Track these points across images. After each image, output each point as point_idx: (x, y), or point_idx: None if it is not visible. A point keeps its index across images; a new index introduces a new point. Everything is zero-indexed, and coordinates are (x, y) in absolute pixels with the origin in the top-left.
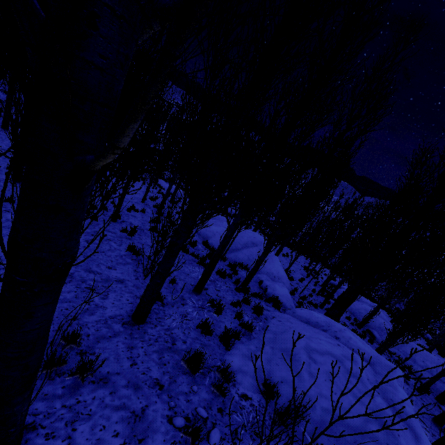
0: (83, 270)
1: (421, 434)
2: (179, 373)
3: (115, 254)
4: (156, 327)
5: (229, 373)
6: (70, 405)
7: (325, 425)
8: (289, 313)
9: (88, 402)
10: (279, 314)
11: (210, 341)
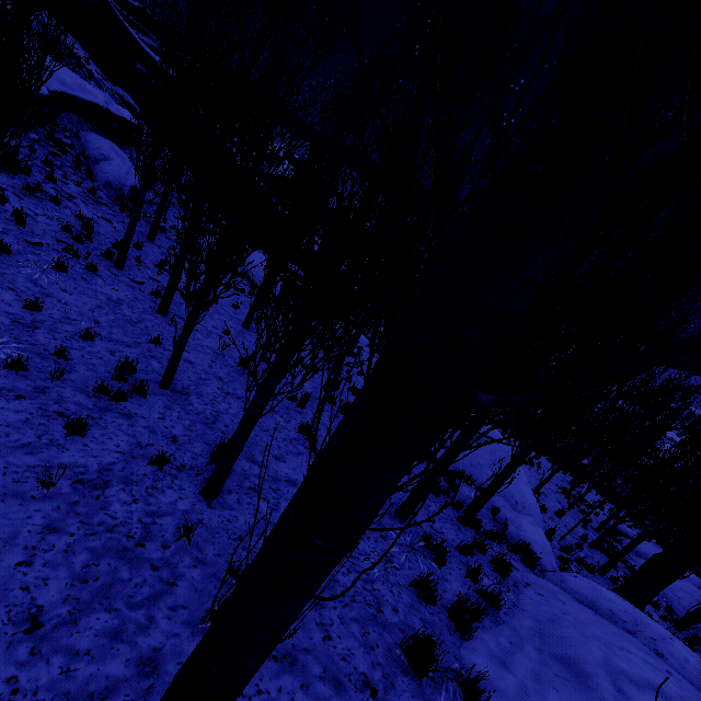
0: (244, 457)
1: None
2: (397, 671)
3: (282, 435)
4: (349, 574)
5: (480, 690)
6: (249, 695)
7: None
8: (552, 579)
9: (273, 695)
10: (536, 580)
11: (433, 615)
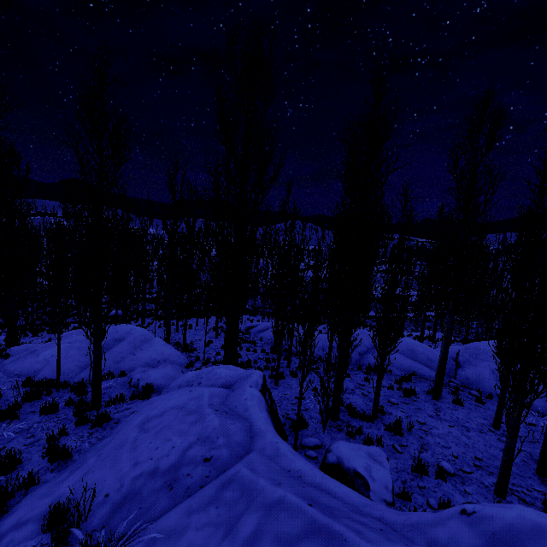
0: None
1: (255, 418)
2: None
3: None
4: None
5: None
6: None
7: (130, 496)
8: (163, 392)
9: None
10: (143, 404)
11: None
